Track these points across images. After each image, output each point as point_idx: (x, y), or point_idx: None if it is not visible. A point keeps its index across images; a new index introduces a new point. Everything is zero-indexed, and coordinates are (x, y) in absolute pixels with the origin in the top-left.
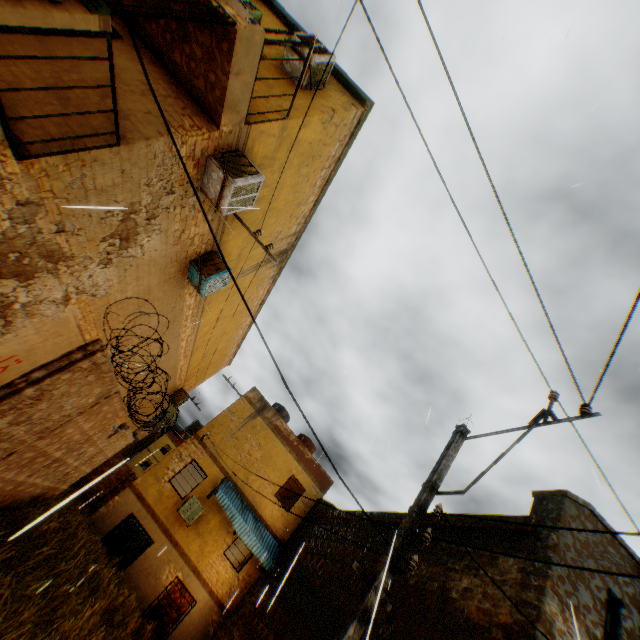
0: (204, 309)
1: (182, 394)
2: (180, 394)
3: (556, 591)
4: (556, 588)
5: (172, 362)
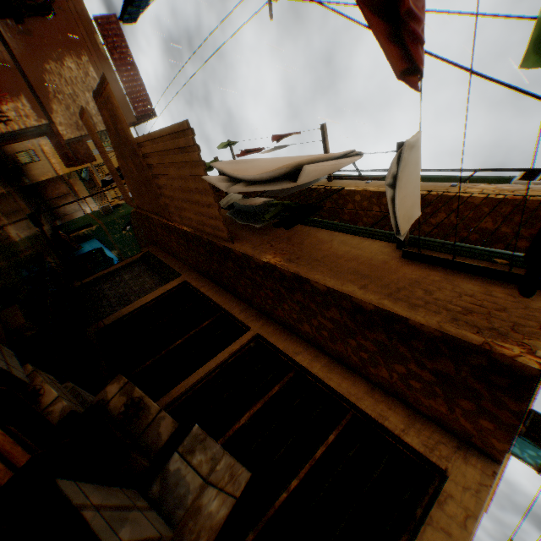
0: None
1: None
2: None
3: None
4: None
5: None
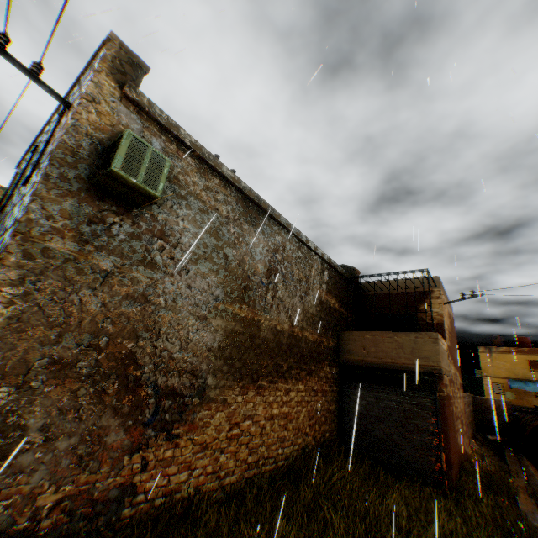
0: None
1: None
2: None
3: None
4: None
5: None
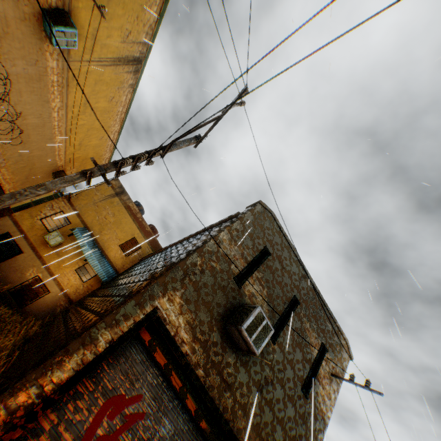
0: (70, 84)
1: (63, 174)
2: (62, 174)
3: (231, 233)
4: (232, 232)
5: (49, 132)
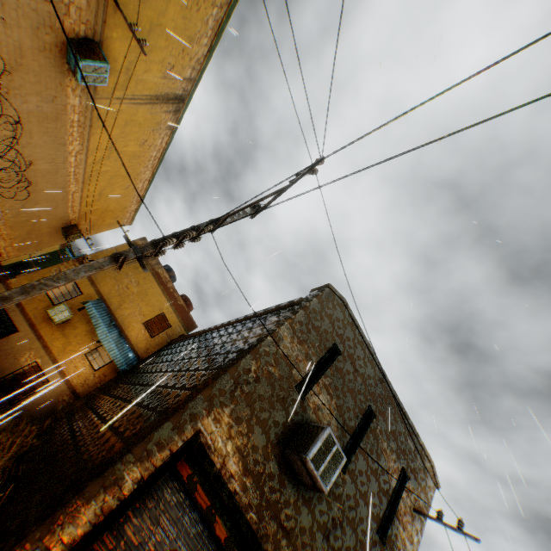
0: (93, 124)
1: (76, 229)
2: (74, 229)
3: (293, 327)
4: (294, 326)
5: (62, 180)
